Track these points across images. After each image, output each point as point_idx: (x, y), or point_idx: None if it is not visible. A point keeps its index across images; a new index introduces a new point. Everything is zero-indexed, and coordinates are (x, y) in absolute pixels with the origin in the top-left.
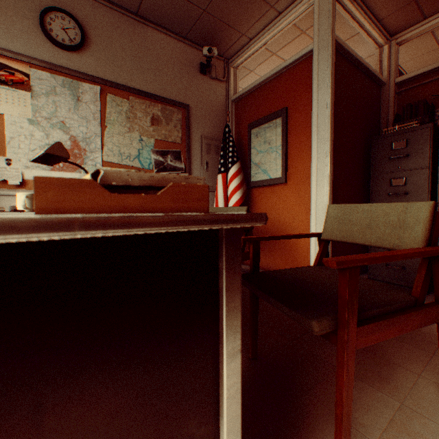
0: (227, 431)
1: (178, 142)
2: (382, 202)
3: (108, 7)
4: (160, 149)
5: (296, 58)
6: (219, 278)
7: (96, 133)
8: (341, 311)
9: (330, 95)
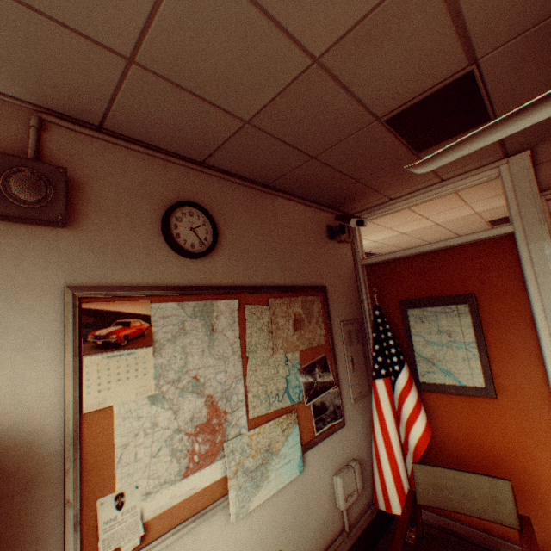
0: None
1: (322, 342)
2: None
3: (237, 182)
4: (306, 363)
5: (483, 237)
6: None
7: (236, 375)
8: None
9: None
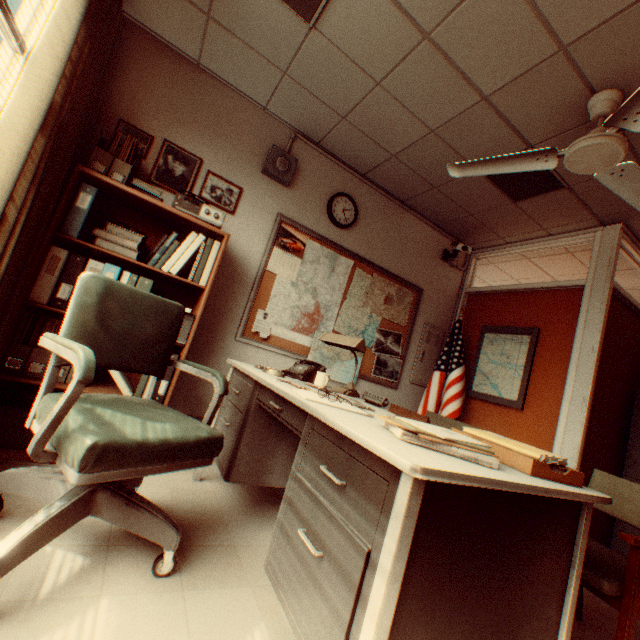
0: (566, 625)
1: (402, 324)
2: None
3: (381, 194)
4: (384, 329)
5: (561, 285)
6: (577, 526)
7: (336, 302)
8: (627, 580)
9: (598, 339)
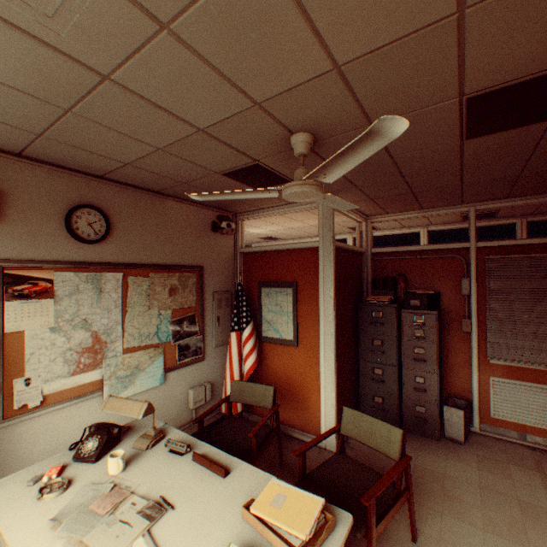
0: None
1: (193, 305)
2: (368, 355)
3: (132, 189)
4: (177, 318)
5: (305, 246)
6: None
7: (117, 320)
8: (369, 521)
9: (333, 289)
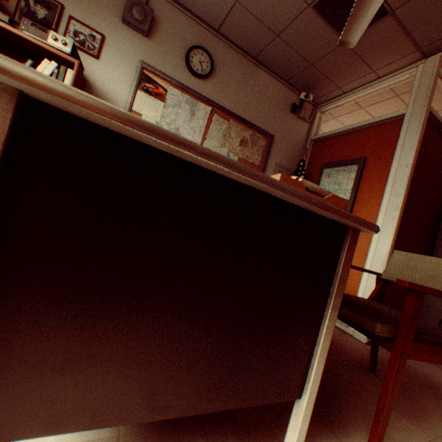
0: (319, 355)
1: (256, 164)
2: None
3: (235, 50)
4: None
5: (386, 118)
6: (339, 257)
7: (197, 142)
8: (401, 324)
9: (413, 156)
